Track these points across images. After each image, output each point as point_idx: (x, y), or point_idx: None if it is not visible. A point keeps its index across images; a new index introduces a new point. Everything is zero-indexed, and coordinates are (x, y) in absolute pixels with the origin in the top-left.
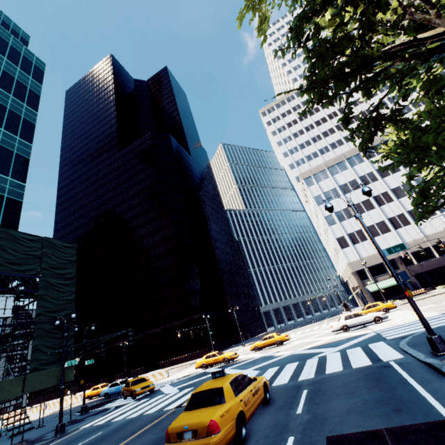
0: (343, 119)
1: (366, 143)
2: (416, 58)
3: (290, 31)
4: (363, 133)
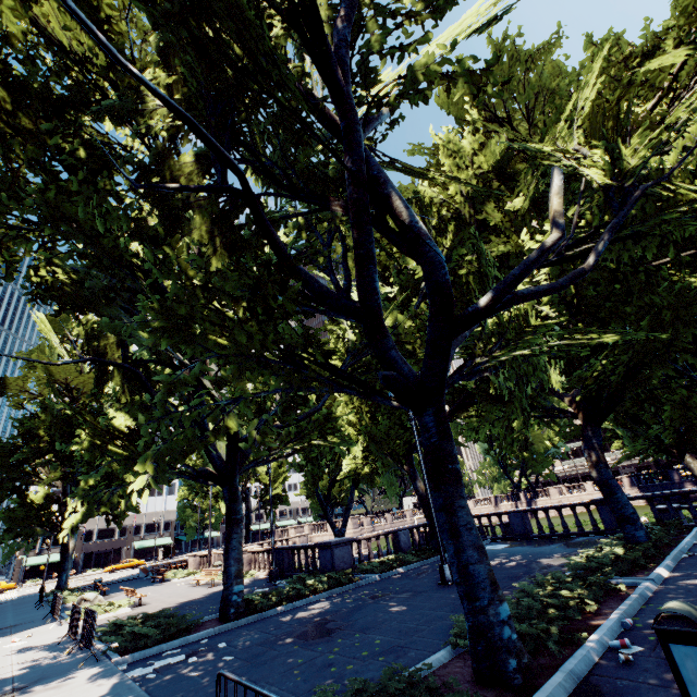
0: (0, 485)
1: (4, 499)
2: (36, 482)
3: (1, 440)
4: (5, 495)
